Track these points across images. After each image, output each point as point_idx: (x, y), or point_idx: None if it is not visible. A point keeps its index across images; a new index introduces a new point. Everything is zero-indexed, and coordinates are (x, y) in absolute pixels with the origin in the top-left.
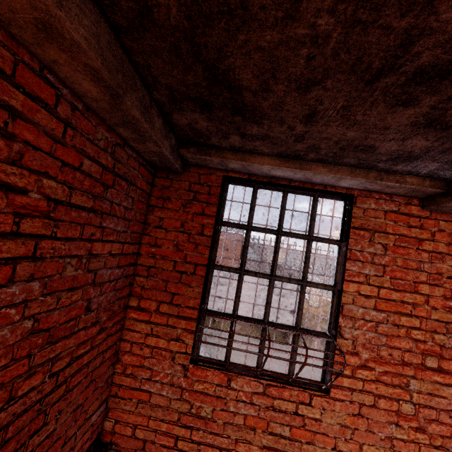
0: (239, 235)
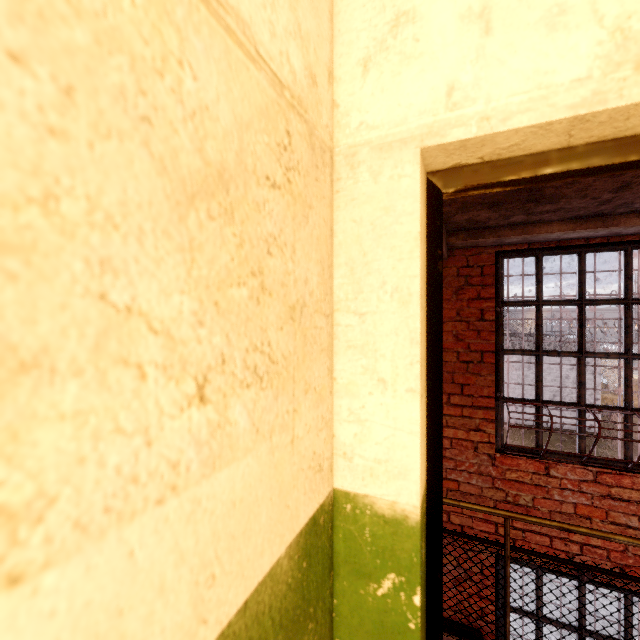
0: None
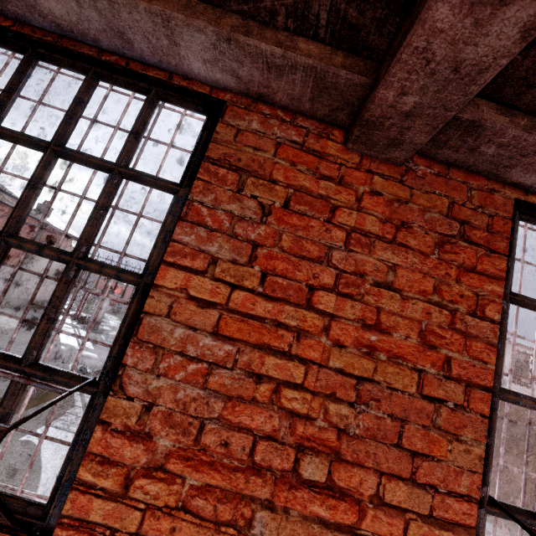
0: None
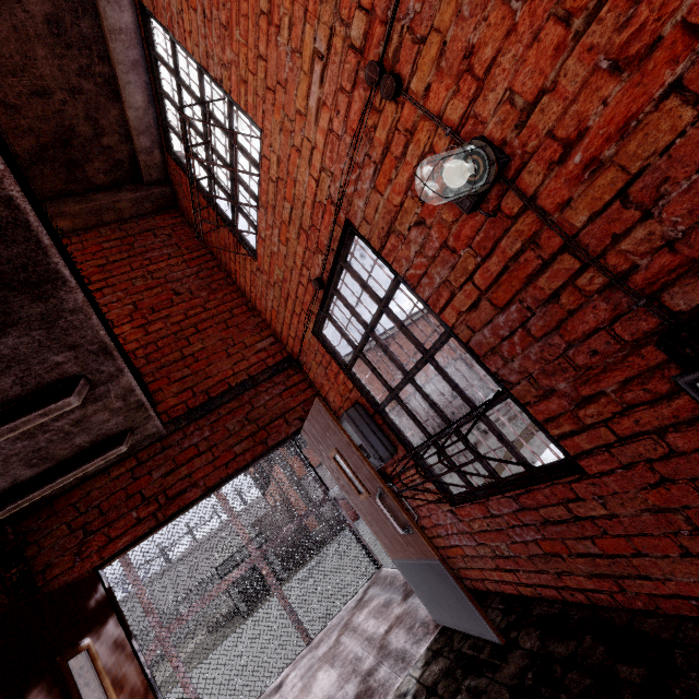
0: None
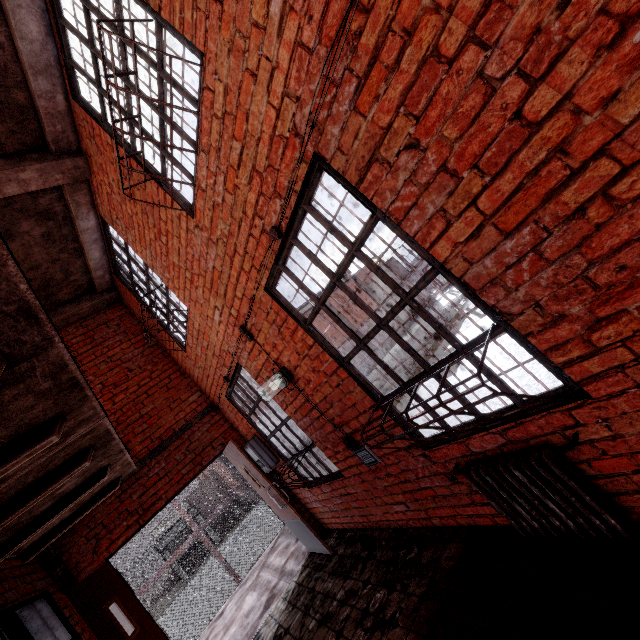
0: None
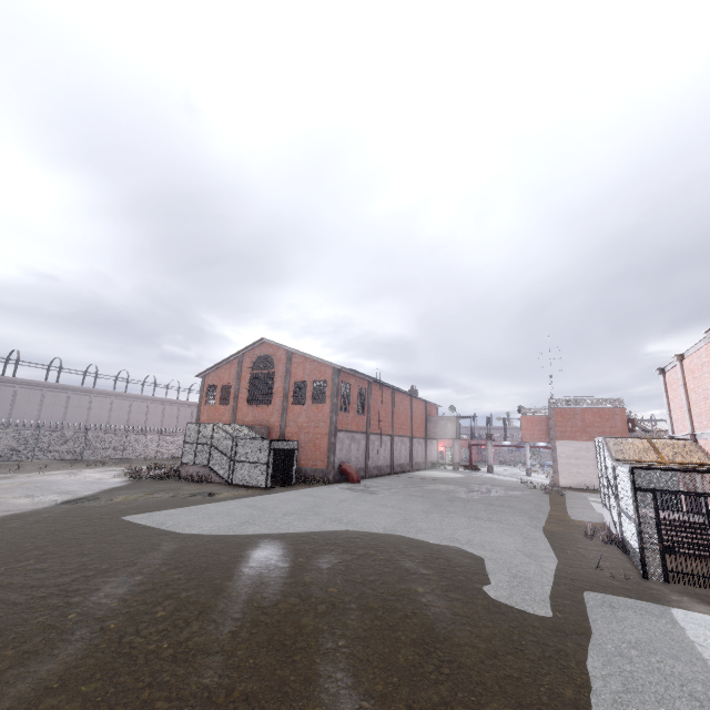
0: (619, 408)
